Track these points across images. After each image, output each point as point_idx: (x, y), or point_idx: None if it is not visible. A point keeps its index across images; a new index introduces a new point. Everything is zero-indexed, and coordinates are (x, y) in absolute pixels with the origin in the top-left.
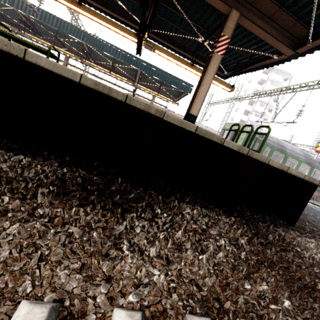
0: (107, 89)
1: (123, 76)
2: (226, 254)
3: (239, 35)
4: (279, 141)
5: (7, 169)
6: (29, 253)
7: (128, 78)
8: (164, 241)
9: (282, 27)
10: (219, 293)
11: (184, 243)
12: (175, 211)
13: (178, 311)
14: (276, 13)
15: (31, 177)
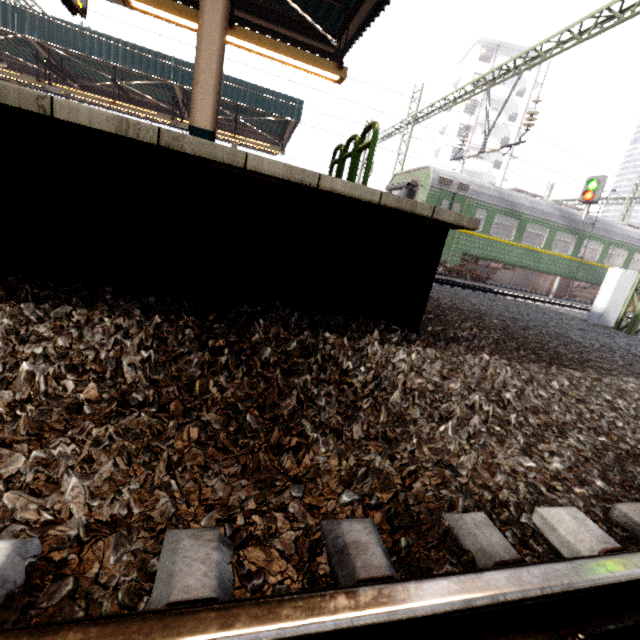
0: None
1: (154, 110)
2: (23, 398)
3: None
4: (504, 193)
5: None
6: None
7: (167, 111)
8: None
9: None
10: None
11: None
12: None
13: None
14: None
15: None
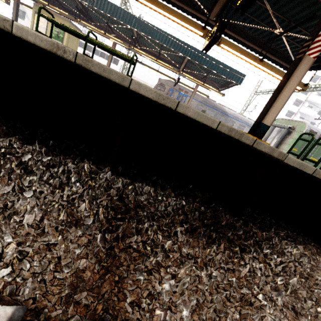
0: (238, 134)
1: (167, 63)
2: None
3: None
4: None
5: (146, 203)
6: (203, 301)
7: (172, 64)
8: (283, 287)
9: None
10: None
11: (298, 291)
12: (278, 249)
13: None
14: None
15: (162, 210)
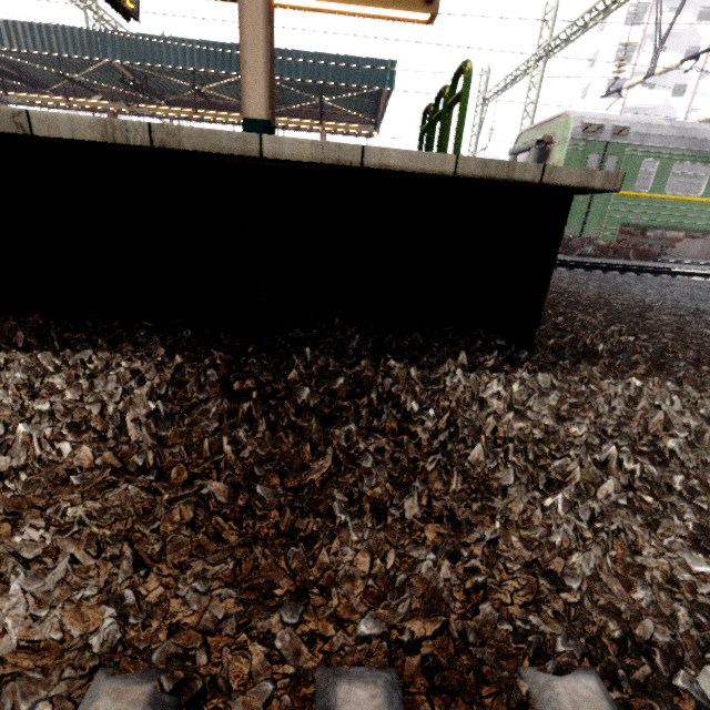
0: None
1: (237, 111)
2: (20, 465)
3: None
4: (687, 129)
5: None
6: None
7: None
8: None
9: None
10: None
11: None
12: None
13: None
14: None
15: None
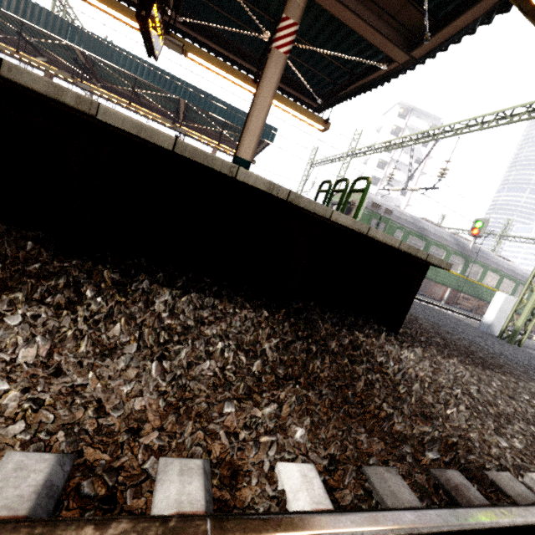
0: None
1: (157, 113)
2: (221, 366)
3: (327, 29)
4: (416, 221)
5: None
6: None
7: (167, 116)
8: (75, 340)
9: (385, 11)
10: (151, 421)
11: (125, 346)
12: (136, 297)
13: (6, 449)
14: None
15: None
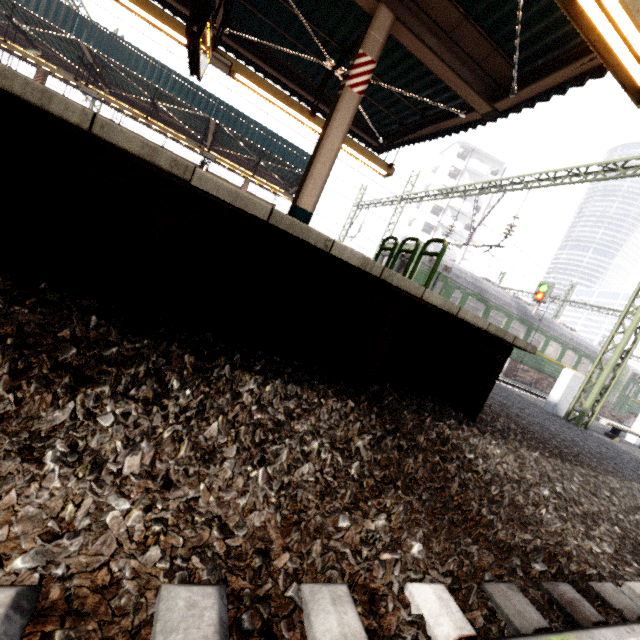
0: (37, 93)
1: (178, 131)
2: (319, 469)
3: (400, 65)
4: (477, 281)
5: None
6: None
7: (191, 136)
8: (173, 443)
9: (470, 56)
10: (275, 540)
11: (223, 448)
12: (220, 386)
13: (152, 581)
14: (459, 26)
15: None
